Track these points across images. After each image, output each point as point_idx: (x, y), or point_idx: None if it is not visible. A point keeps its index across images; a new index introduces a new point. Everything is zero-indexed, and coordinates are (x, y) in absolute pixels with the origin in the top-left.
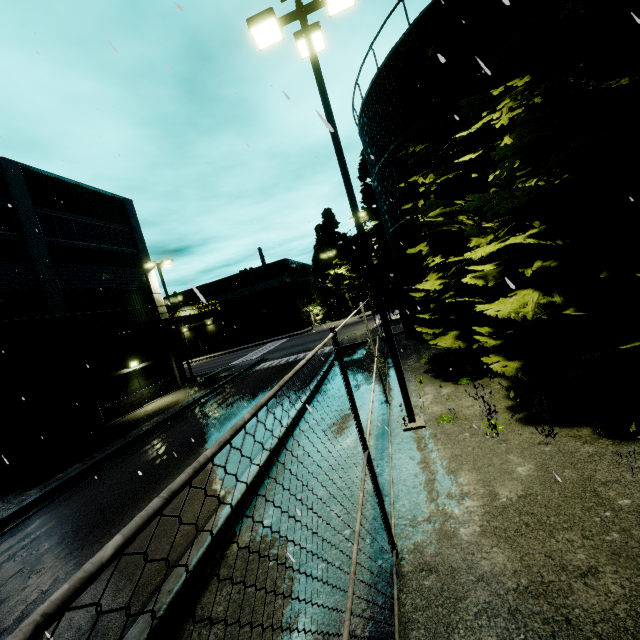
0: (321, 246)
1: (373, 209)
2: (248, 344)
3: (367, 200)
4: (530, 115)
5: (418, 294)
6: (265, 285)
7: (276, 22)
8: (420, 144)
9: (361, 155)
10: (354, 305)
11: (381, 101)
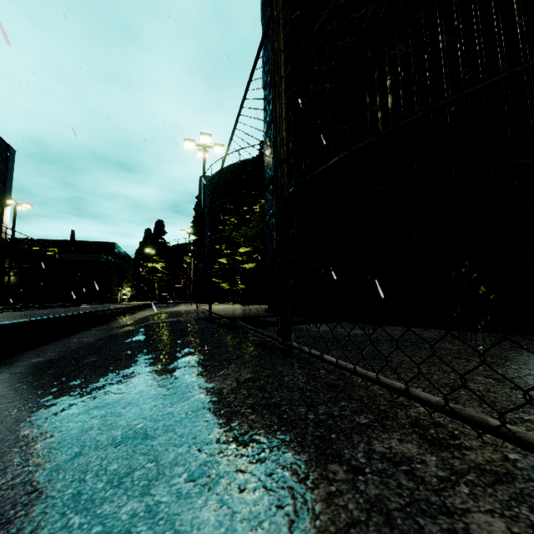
0: (146, 244)
1: (197, 229)
2: (48, 303)
3: (195, 223)
4: (262, 211)
5: (216, 266)
6: (88, 257)
7: (195, 144)
8: (232, 206)
9: (199, 197)
10: (159, 294)
11: (220, 180)
